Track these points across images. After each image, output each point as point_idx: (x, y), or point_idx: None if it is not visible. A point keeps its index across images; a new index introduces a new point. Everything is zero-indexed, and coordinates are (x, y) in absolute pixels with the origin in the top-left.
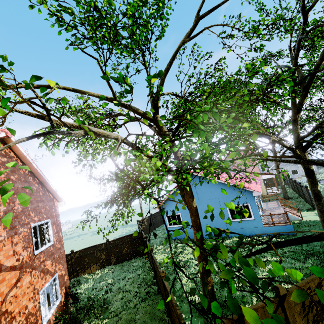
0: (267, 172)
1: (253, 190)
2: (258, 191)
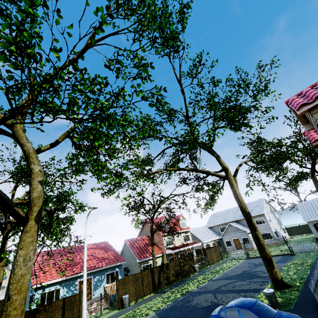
0: (194, 242)
1: (32, 282)
2: (33, 283)
